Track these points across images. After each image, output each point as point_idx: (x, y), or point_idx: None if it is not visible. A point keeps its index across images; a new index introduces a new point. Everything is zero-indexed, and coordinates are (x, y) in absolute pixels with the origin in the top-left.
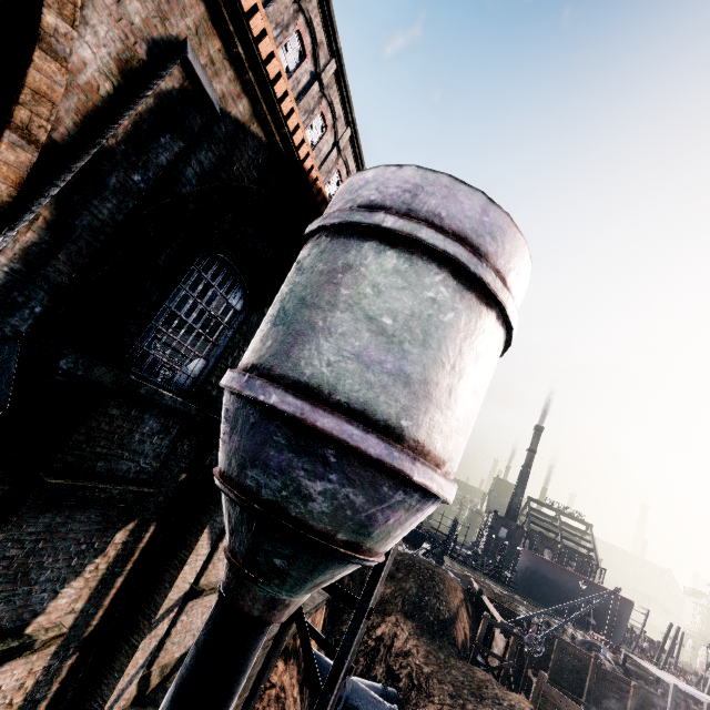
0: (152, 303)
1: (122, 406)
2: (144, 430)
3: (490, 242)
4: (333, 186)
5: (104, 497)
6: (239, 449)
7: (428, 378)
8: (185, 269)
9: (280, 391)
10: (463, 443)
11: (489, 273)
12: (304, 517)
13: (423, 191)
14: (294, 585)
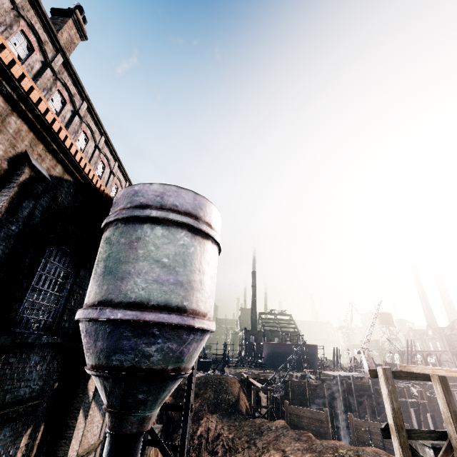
0: (24, 287)
1: (17, 355)
2: (31, 364)
3: (201, 211)
4: (100, 170)
5: (15, 416)
6: (103, 349)
7: (190, 280)
8: (40, 261)
9: (121, 310)
10: (212, 302)
11: (204, 226)
12: (150, 366)
13: (165, 195)
14: (152, 404)
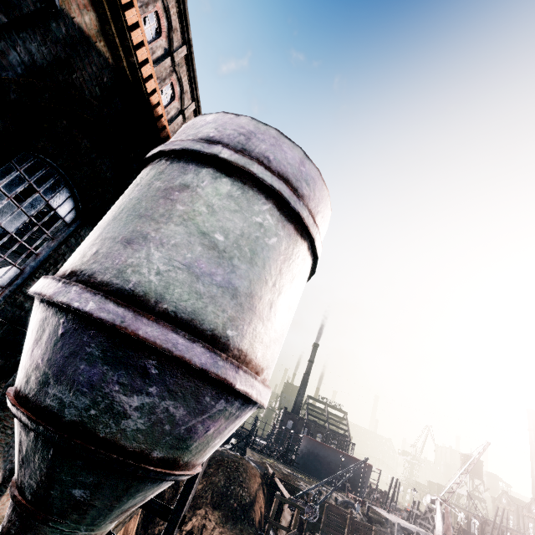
0: None
1: None
2: None
3: (306, 187)
4: None
5: None
6: (41, 364)
7: (253, 292)
8: None
9: (99, 297)
10: (278, 352)
11: (305, 210)
12: (115, 437)
13: (255, 137)
14: (97, 516)
